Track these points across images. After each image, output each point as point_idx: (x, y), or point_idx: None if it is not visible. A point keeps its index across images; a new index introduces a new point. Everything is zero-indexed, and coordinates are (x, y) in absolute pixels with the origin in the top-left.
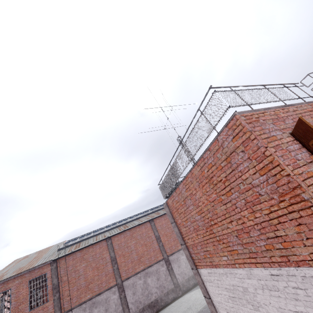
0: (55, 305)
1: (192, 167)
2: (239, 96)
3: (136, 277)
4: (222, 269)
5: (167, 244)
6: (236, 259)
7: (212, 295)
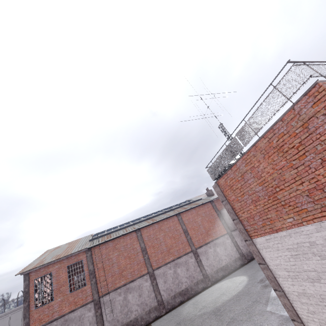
0: (92, 289)
1: (256, 141)
2: (313, 69)
3: (166, 266)
4: (285, 231)
5: (194, 238)
6: (304, 217)
7: (268, 260)
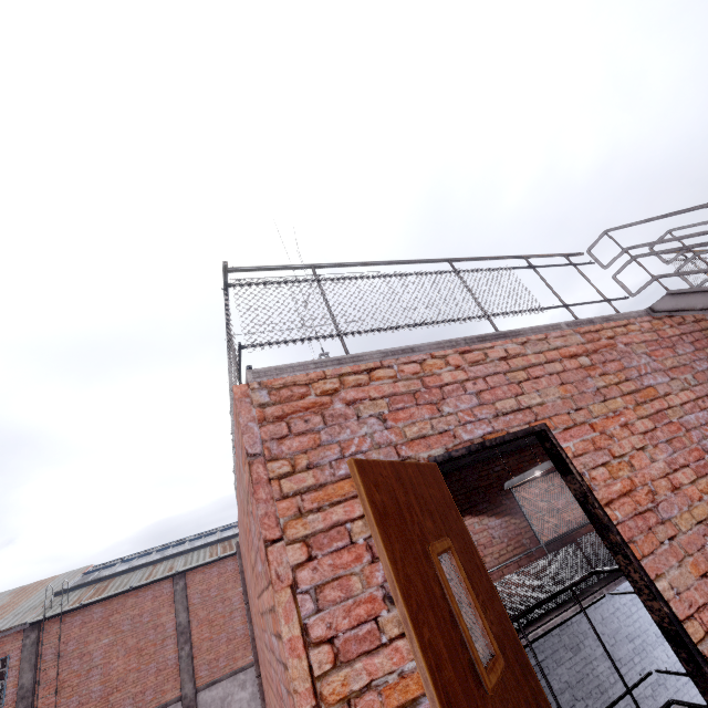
0: None
1: None
2: (325, 299)
3: (234, 680)
4: None
5: None
6: None
7: None
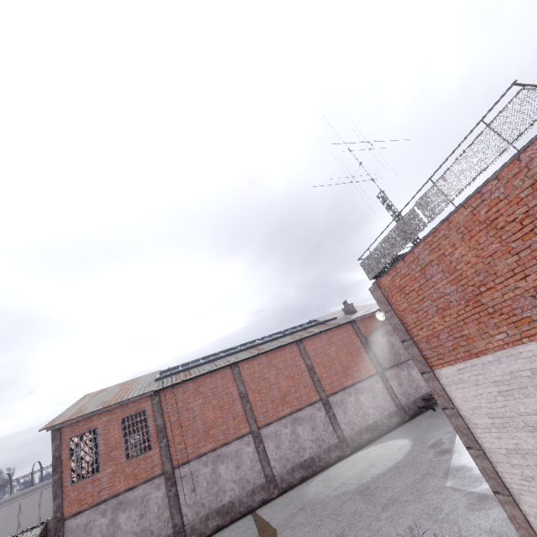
0: (162, 455)
1: (450, 213)
2: None
3: (280, 423)
4: (492, 354)
5: (325, 379)
6: (525, 331)
7: (459, 402)
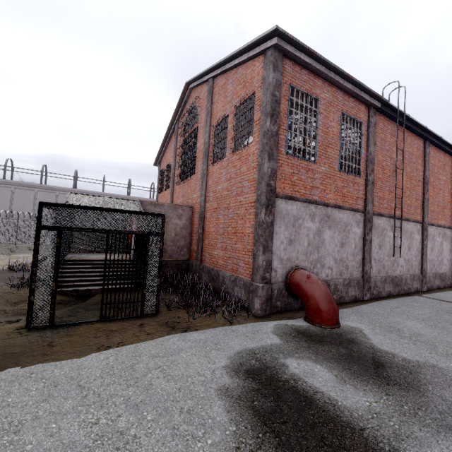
0: (368, 191)
1: None
2: None
3: (437, 230)
4: None
5: None
6: None
7: None
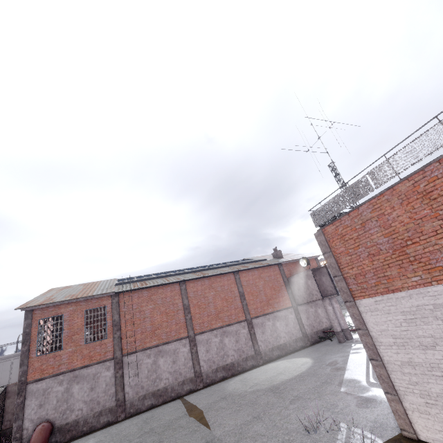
0: (115, 344)
1: (395, 183)
2: None
3: (212, 333)
4: (405, 291)
5: (251, 305)
6: (435, 276)
7: (371, 325)
